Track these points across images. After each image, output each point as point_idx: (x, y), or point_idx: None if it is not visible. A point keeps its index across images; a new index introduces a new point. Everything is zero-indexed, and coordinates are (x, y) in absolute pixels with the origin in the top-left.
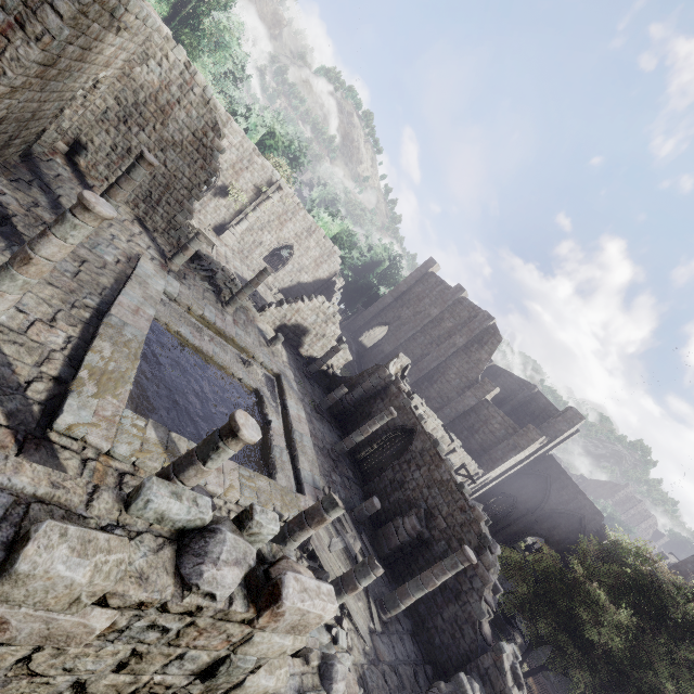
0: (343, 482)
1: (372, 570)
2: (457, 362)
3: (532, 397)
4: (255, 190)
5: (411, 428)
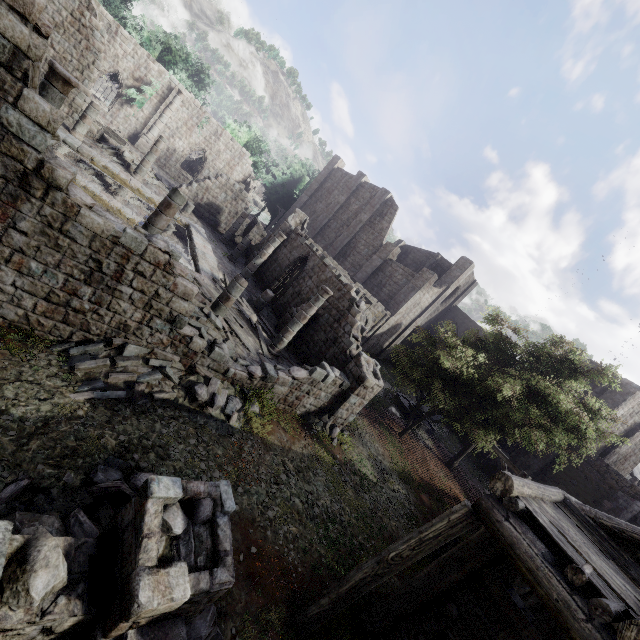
0: (250, 296)
1: (237, 282)
2: (364, 236)
3: (438, 264)
4: (158, 97)
5: (306, 256)
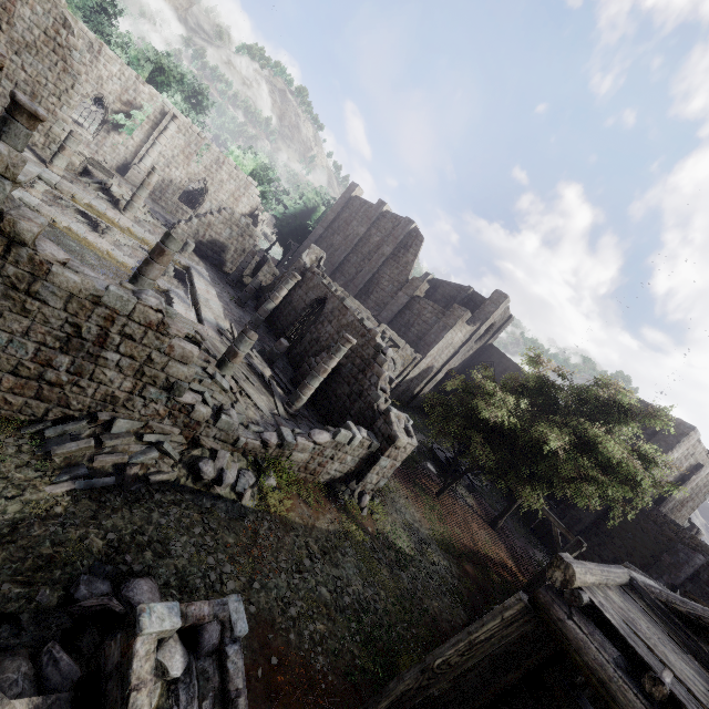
0: (262, 345)
1: (246, 335)
2: (388, 270)
3: (470, 298)
4: (150, 123)
5: (324, 298)
